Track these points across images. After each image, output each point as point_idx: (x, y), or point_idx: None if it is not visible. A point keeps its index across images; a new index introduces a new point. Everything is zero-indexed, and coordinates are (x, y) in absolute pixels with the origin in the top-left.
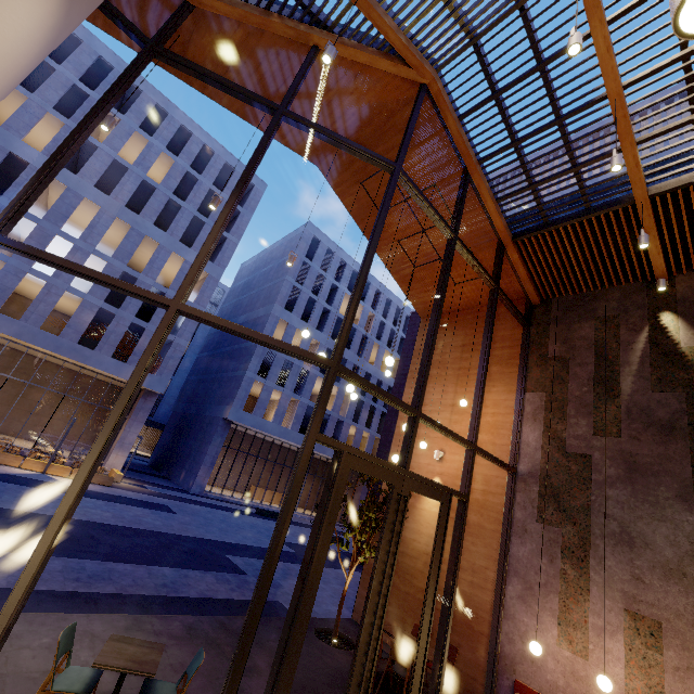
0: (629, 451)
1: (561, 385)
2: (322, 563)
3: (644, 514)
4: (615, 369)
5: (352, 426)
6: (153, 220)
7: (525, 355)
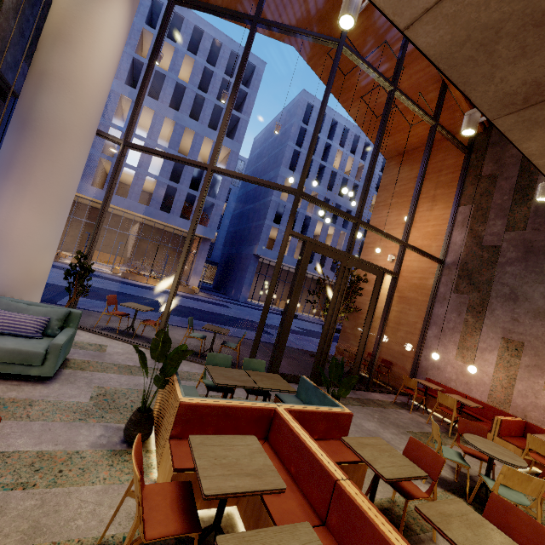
0: (529, 239)
1: (487, 197)
2: (298, 296)
3: (530, 280)
4: (533, 178)
5: None
6: (188, 114)
7: (463, 177)
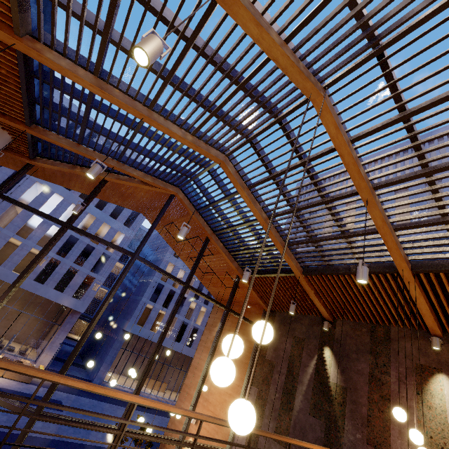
0: None
1: (266, 386)
2: None
3: None
4: (295, 384)
5: None
6: (95, 204)
7: (254, 352)
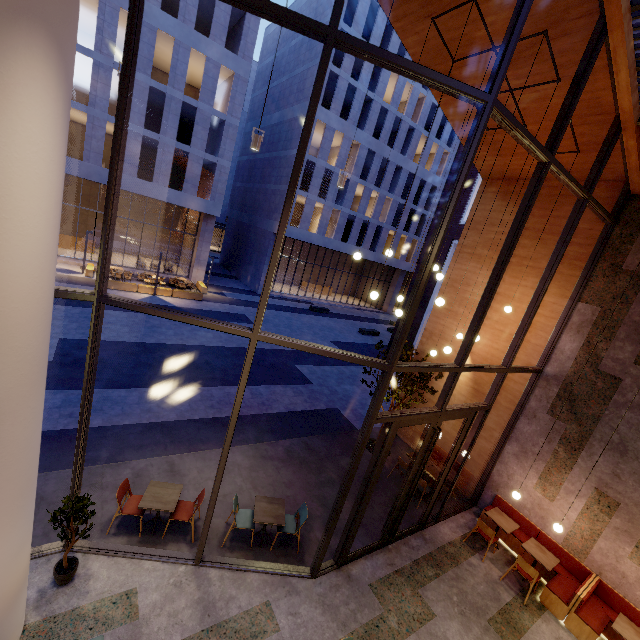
0: None
1: (622, 305)
2: (376, 480)
3: None
4: None
5: (391, 230)
6: (159, 2)
7: (594, 260)
